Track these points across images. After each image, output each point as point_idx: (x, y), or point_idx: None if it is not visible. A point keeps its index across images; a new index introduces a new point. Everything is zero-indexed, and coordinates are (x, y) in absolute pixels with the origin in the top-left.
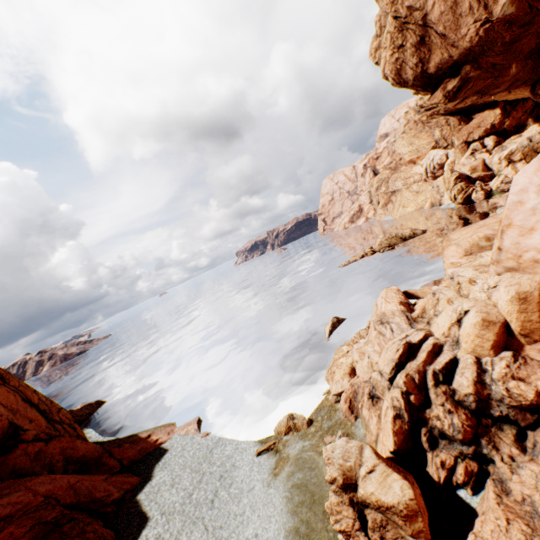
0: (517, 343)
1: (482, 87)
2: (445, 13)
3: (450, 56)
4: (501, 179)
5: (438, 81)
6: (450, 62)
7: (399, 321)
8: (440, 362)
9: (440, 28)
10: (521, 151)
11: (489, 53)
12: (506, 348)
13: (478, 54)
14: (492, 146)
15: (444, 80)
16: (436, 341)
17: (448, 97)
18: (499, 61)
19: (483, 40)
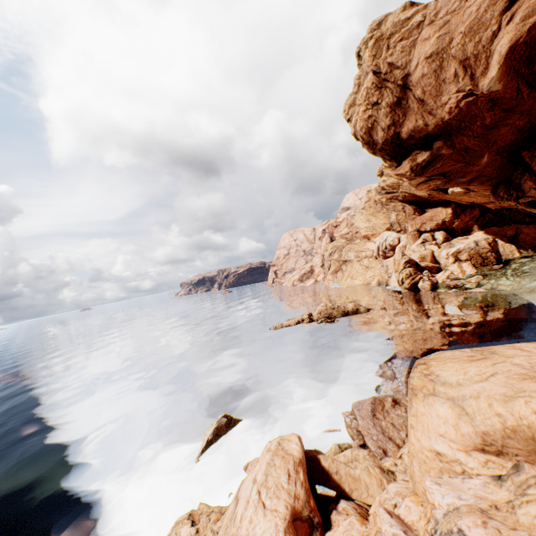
0: None
1: (451, 169)
2: (427, 76)
3: (426, 125)
4: (447, 274)
5: (407, 151)
6: (424, 132)
7: None
8: None
9: (419, 91)
10: (468, 252)
11: (466, 132)
12: None
13: (455, 130)
14: (441, 240)
15: (414, 151)
16: None
17: (415, 170)
18: (473, 145)
19: (462, 115)
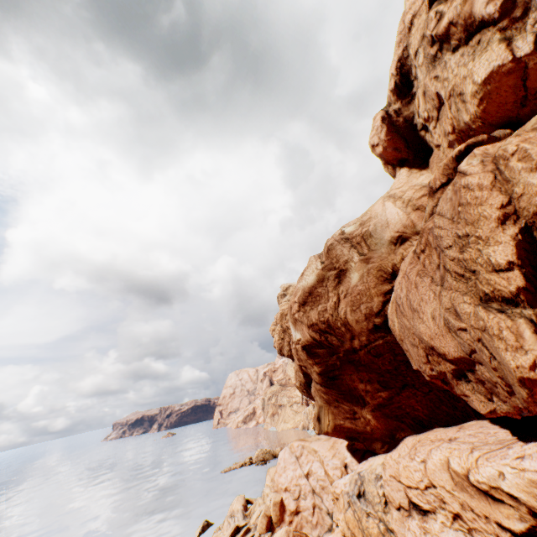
0: (274, 527)
1: None
2: None
3: None
4: None
5: None
6: None
7: (239, 515)
8: (248, 536)
9: None
10: None
11: None
12: (271, 529)
13: None
14: None
15: None
16: (249, 525)
17: None
18: None
19: None
